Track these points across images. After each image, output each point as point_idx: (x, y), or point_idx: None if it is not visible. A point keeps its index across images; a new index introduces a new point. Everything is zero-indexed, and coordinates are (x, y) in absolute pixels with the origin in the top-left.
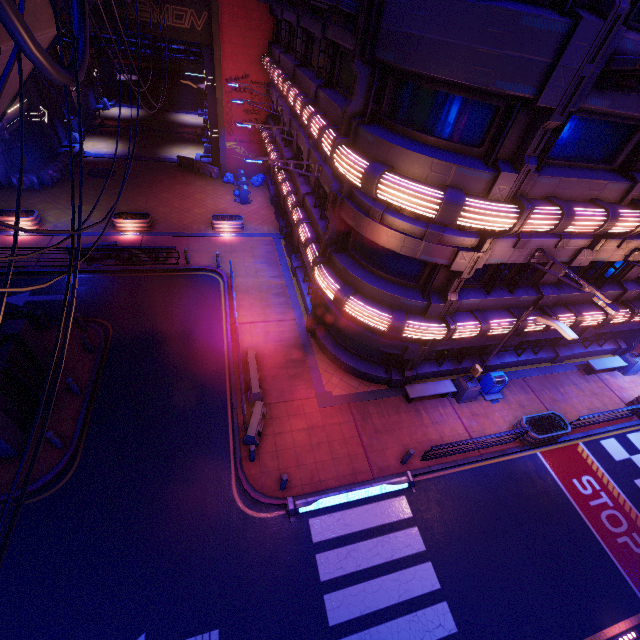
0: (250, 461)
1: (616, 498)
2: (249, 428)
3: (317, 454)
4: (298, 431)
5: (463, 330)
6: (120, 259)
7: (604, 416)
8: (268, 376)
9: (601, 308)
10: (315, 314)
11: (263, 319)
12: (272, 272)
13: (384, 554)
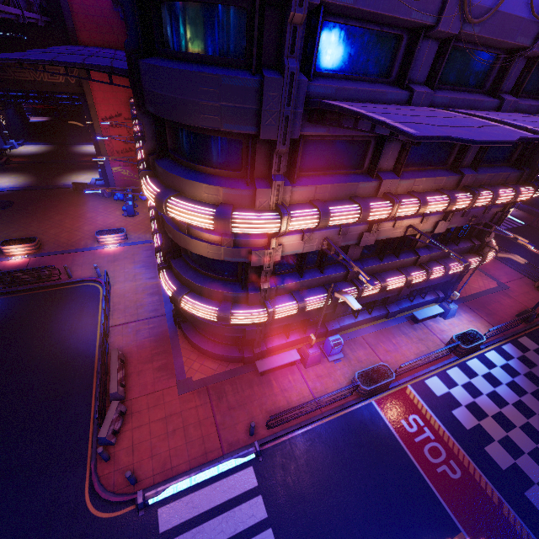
0: (104, 461)
1: (437, 431)
2: (101, 430)
3: (172, 441)
4: (156, 421)
5: (282, 311)
6: (4, 282)
7: (428, 358)
8: (133, 372)
9: (402, 273)
10: (177, 309)
11: (135, 319)
12: (149, 274)
13: (228, 530)
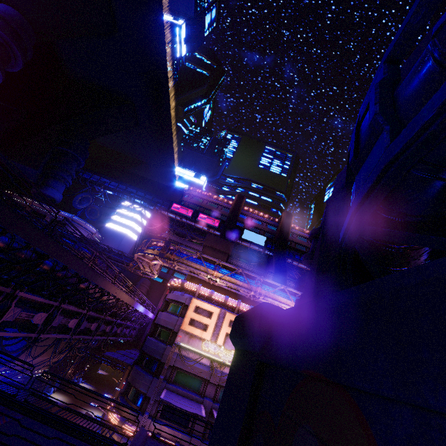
0: None
1: None
2: None
3: None
4: None
5: None
6: None
7: None
8: None
9: None
10: None
11: None
12: None
13: None
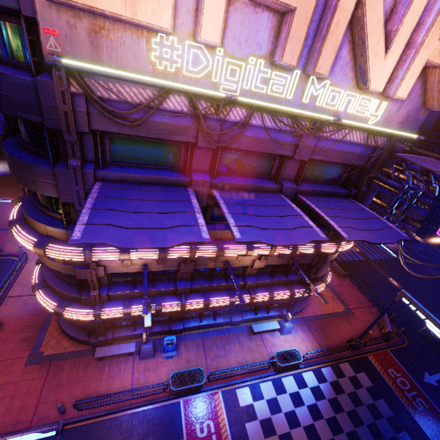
0: None
1: (223, 439)
2: None
3: None
4: None
5: (108, 313)
6: None
7: (248, 368)
8: (1, 339)
9: (229, 294)
10: None
11: (29, 293)
12: None
13: None
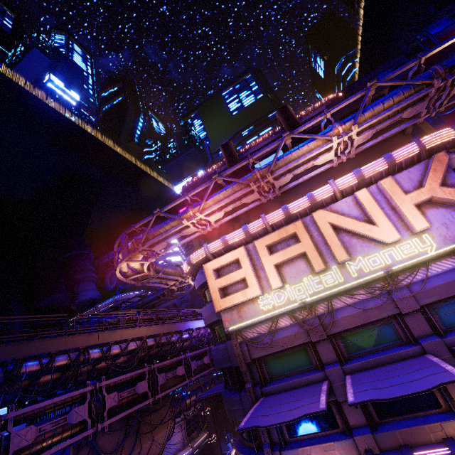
0: None
1: None
2: None
3: None
4: None
5: None
6: None
7: None
8: None
9: None
10: None
11: None
12: None
13: None
